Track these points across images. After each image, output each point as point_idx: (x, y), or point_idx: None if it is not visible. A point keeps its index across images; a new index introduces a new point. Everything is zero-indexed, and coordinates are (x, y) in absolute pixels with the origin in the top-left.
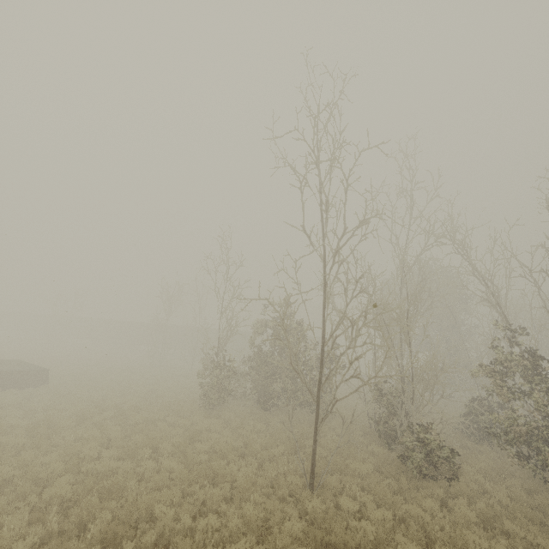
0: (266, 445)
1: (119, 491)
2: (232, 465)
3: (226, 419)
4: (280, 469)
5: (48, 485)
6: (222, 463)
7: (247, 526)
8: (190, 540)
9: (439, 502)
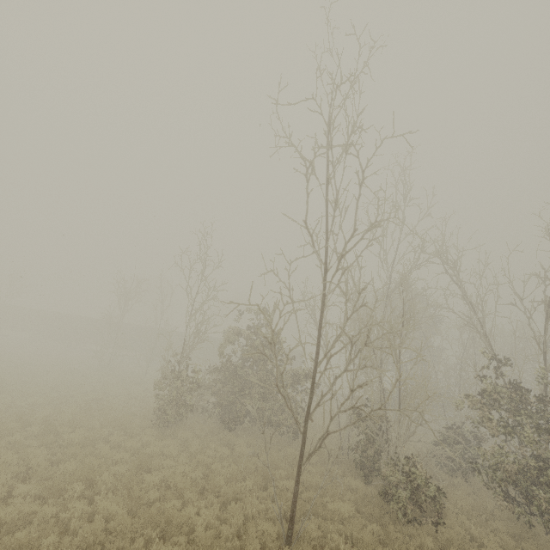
0: (230, 477)
1: None
2: (191, 508)
3: (183, 439)
4: (247, 511)
5: None
6: (177, 504)
7: None
8: None
9: None
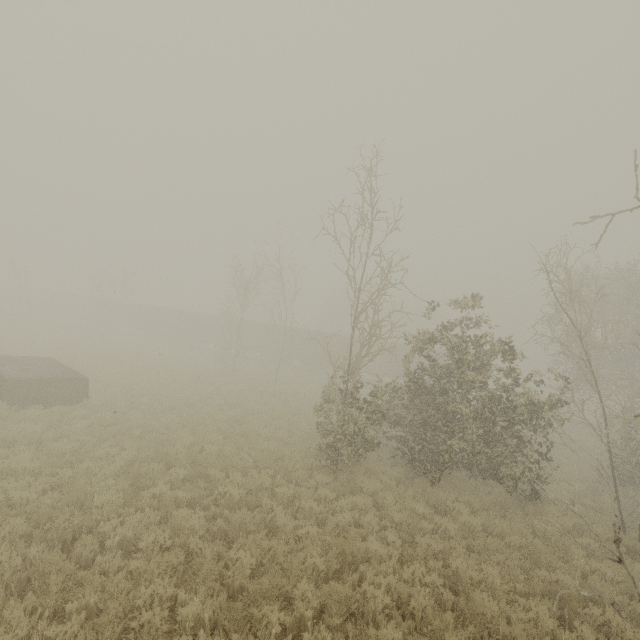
0: (491, 588)
1: None
2: None
3: (369, 491)
4: None
5: None
6: None
7: None
8: None
9: None
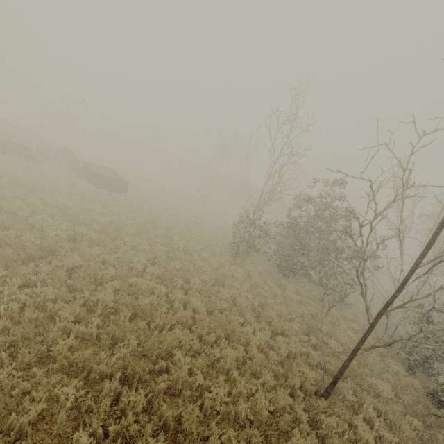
0: (280, 314)
1: (150, 316)
2: (249, 328)
3: (248, 269)
4: (291, 348)
5: (104, 281)
6: (240, 320)
7: (255, 415)
8: (198, 413)
9: None
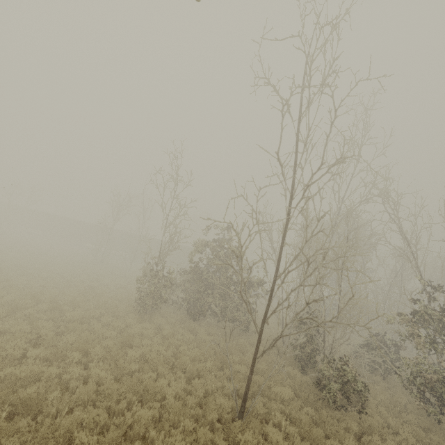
0: (194, 357)
1: (36, 407)
2: (163, 380)
3: (158, 324)
4: (208, 387)
5: None
6: (153, 376)
7: None
8: None
9: (353, 435)
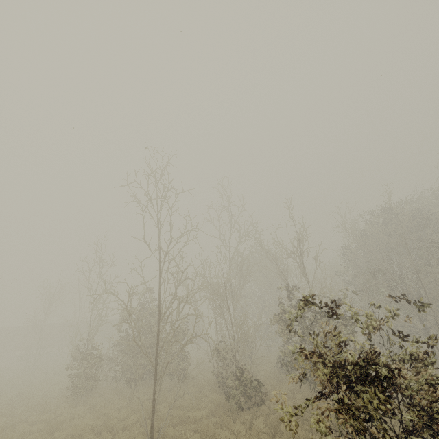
0: (124, 418)
1: None
2: None
3: (93, 404)
4: (131, 435)
5: None
6: None
7: None
8: None
9: (249, 425)
